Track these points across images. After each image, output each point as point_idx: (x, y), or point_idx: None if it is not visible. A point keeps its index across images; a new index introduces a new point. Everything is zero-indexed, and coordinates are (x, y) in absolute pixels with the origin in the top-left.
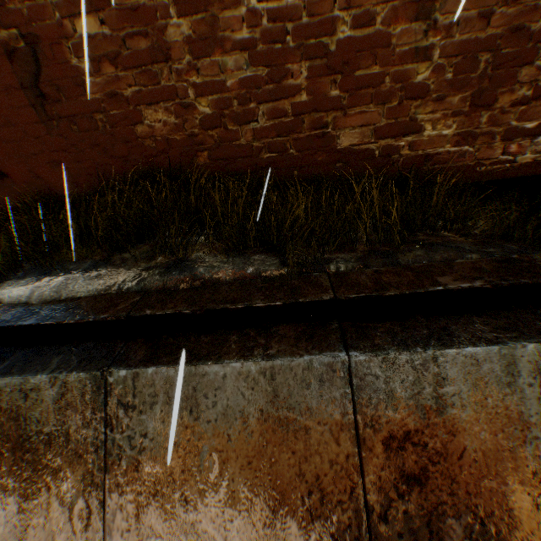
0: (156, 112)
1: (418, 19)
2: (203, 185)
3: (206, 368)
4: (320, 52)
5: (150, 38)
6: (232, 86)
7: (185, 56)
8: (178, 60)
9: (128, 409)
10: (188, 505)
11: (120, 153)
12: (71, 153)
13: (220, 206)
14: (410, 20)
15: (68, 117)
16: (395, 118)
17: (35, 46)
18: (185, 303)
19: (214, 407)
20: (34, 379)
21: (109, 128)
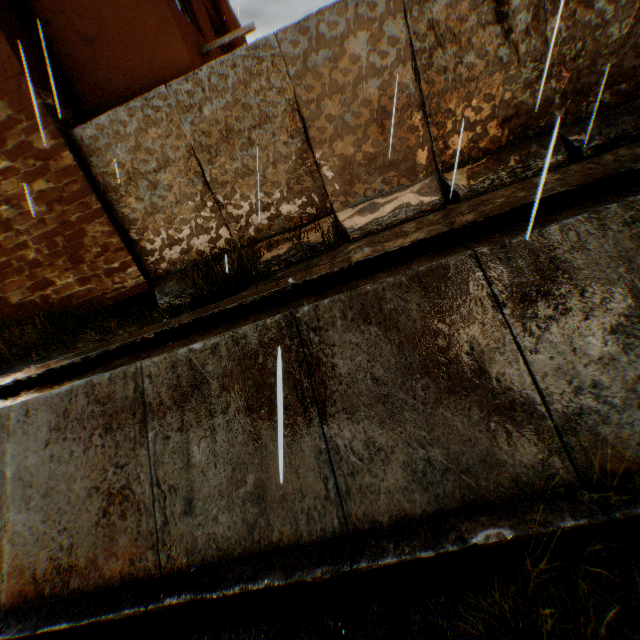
0: None
1: (10, 230)
2: None
3: None
4: None
5: None
6: None
7: None
8: None
9: None
10: None
11: None
12: None
13: None
14: (6, 232)
15: None
16: (36, 280)
17: None
18: None
19: None
20: None
21: None
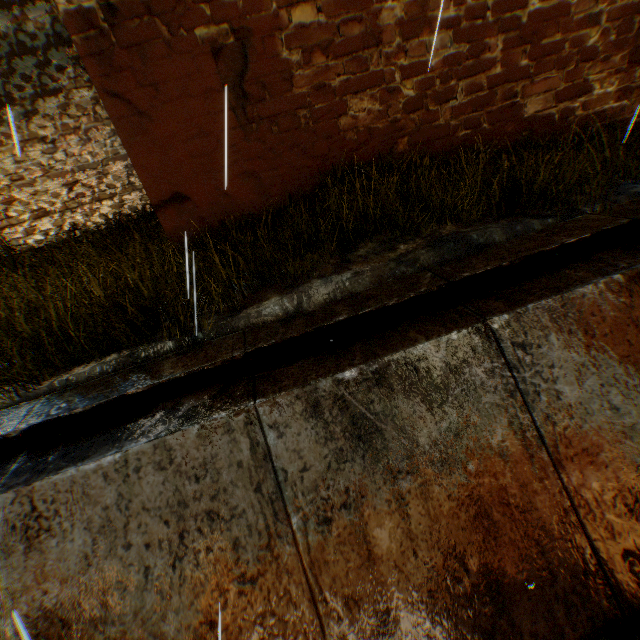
0: (361, 102)
1: None
2: (428, 164)
3: (580, 291)
4: (513, 26)
5: (363, 24)
6: (436, 66)
7: (395, 39)
8: (389, 44)
9: (525, 348)
10: (619, 414)
11: (319, 152)
12: (265, 160)
13: (468, 175)
14: None
15: (268, 118)
16: (570, 82)
17: (243, 42)
18: (491, 260)
19: (602, 322)
20: (414, 350)
21: (311, 125)
